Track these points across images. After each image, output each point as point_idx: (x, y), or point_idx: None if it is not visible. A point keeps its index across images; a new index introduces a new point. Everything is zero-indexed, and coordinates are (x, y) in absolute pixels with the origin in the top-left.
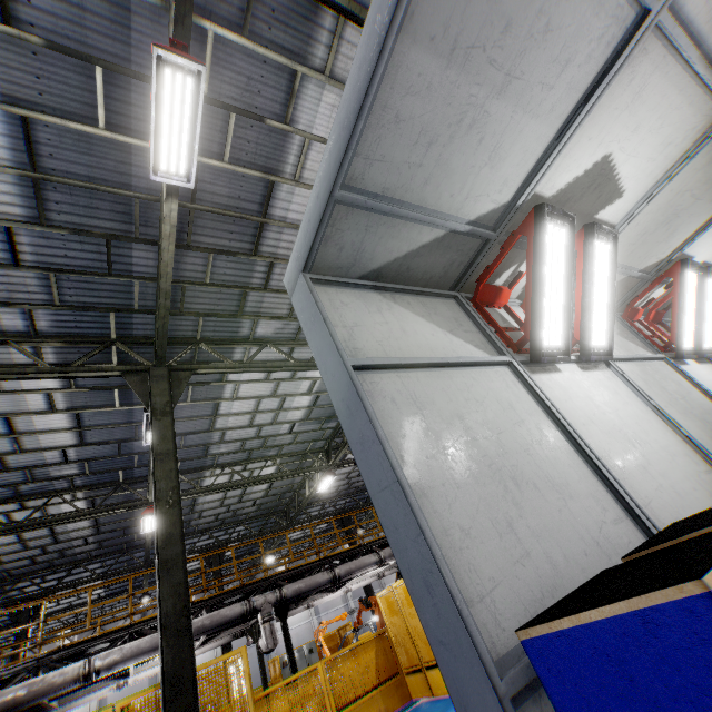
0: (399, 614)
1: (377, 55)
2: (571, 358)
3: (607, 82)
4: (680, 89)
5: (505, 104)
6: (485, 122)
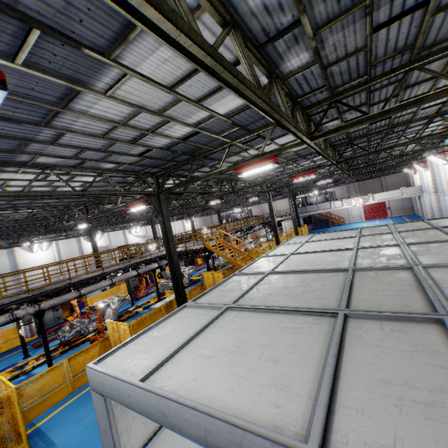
0: (118, 334)
1: (199, 443)
2: None
3: None
4: None
5: None
6: None
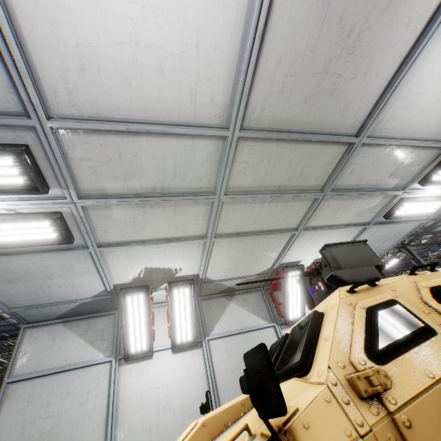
0: None
1: None
2: (166, 348)
3: (100, 264)
4: (157, 247)
5: (57, 279)
6: (55, 283)
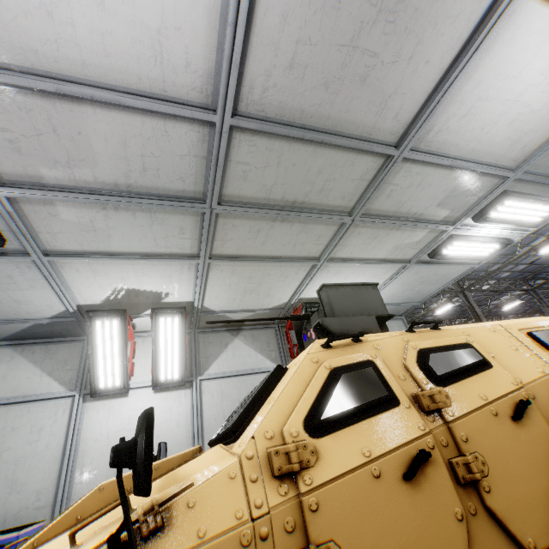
0: None
1: None
2: (146, 385)
3: (52, 277)
4: (131, 263)
5: None
6: None
